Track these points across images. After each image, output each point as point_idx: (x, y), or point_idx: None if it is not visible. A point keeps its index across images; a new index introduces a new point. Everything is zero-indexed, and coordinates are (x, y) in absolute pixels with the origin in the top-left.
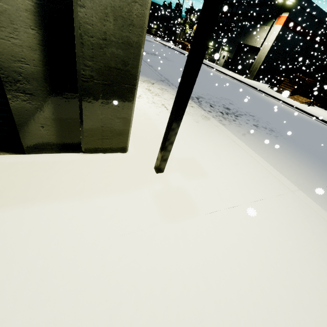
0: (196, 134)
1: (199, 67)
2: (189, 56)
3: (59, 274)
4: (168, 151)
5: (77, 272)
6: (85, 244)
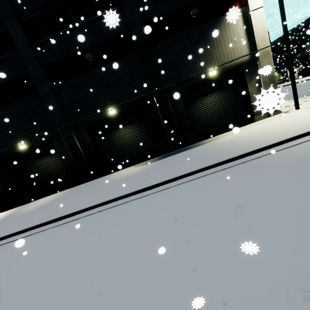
0: (305, 101)
1: (294, 79)
2: (291, 79)
3: (289, 118)
4: (297, 101)
5: (293, 117)
6: (290, 116)
